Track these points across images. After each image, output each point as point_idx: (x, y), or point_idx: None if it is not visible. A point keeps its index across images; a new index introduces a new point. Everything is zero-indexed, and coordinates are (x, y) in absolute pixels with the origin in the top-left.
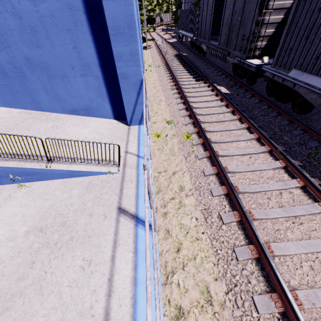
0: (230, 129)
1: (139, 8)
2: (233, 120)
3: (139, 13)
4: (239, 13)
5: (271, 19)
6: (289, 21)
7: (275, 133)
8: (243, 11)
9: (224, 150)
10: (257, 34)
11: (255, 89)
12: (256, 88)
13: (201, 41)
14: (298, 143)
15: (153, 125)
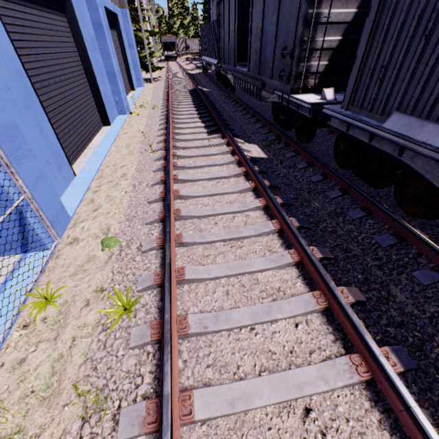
0: (254, 269)
1: (135, 21)
2: (266, 232)
3: (130, 25)
4: (275, 8)
5: (334, 14)
6: (376, 3)
7: (368, 277)
8: (279, 3)
9: (224, 372)
10: (308, 43)
11: (313, 150)
12: (315, 147)
13: (226, 68)
14: (438, 320)
15: (65, 251)
